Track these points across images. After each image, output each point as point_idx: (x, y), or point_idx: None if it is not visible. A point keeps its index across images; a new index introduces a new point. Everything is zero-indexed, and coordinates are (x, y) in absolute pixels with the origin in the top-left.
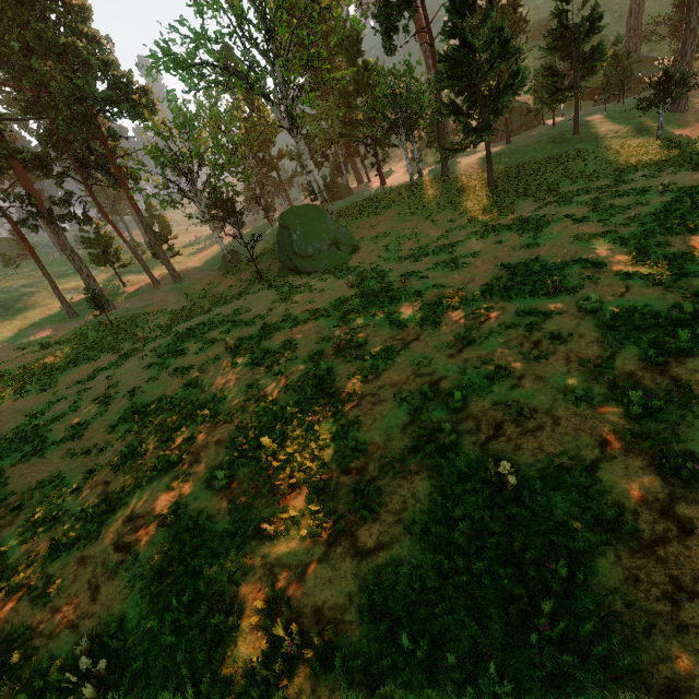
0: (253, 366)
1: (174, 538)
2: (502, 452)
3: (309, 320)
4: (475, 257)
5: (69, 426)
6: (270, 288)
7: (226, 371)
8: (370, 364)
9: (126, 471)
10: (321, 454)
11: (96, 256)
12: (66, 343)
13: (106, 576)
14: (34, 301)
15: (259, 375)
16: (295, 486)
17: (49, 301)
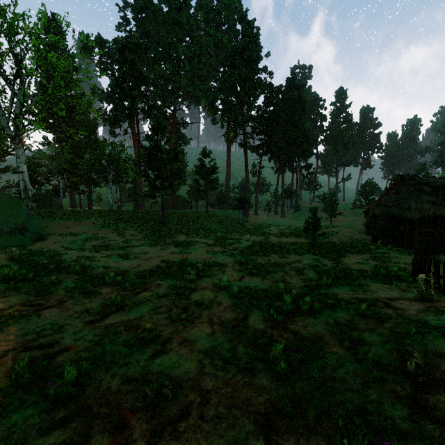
0: None
1: None
2: None
3: None
4: (145, 254)
5: None
6: None
7: None
8: None
9: None
10: None
11: None
12: None
13: None
14: None
15: None
16: None
17: None
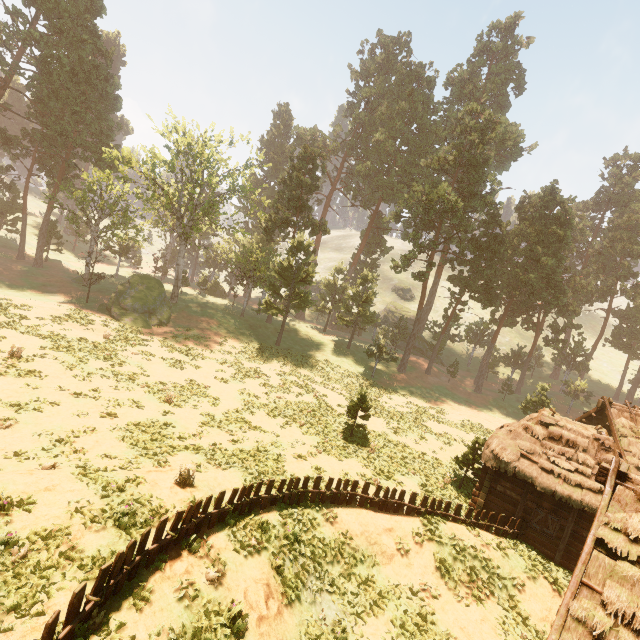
0: None
1: None
2: None
3: (40, 336)
4: (195, 368)
5: None
6: (72, 309)
7: None
8: (7, 372)
9: None
10: None
11: None
12: None
13: None
14: None
15: None
16: None
17: None
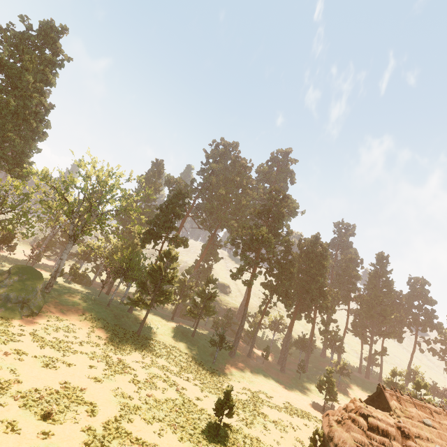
0: None
1: None
2: None
3: None
4: (68, 366)
5: None
6: None
7: None
8: None
9: None
10: None
11: None
12: None
13: None
14: None
15: None
16: None
17: None
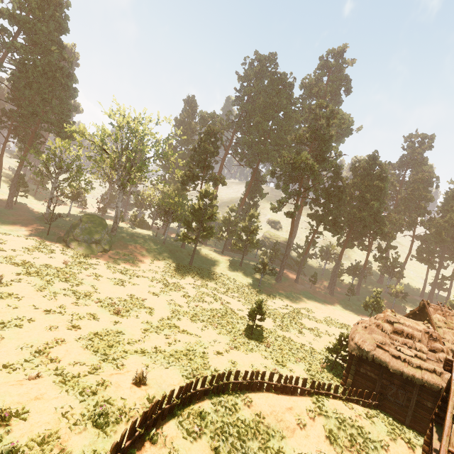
0: None
1: None
2: None
3: (15, 264)
4: (133, 285)
5: None
6: (37, 241)
7: None
8: None
9: None
10: None
11: None
12: None
13: None
14: None
15: None
16: None
17: None
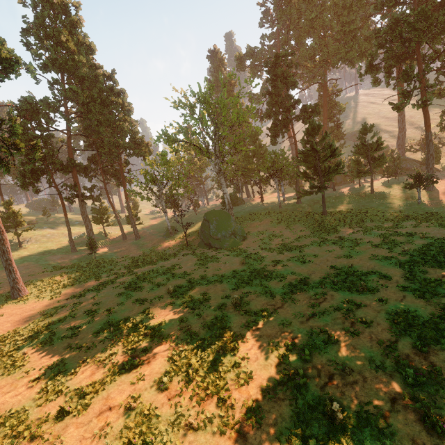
0: (184, 306)
1: (135, 419)
2: (333, 395)
3: (217, 281)
4: (315, 257)
5: (69, 327)
6: (193, 254)
7: (167, 307)
8: (254, 319)
9: (105, 365)
10: (225, 376)
11: (96, 218)
12: (68, 268)
13: (92, 438)
14: (53, 238)
15: (187, 313)
16: (209, 396)
17: (61, 239)
